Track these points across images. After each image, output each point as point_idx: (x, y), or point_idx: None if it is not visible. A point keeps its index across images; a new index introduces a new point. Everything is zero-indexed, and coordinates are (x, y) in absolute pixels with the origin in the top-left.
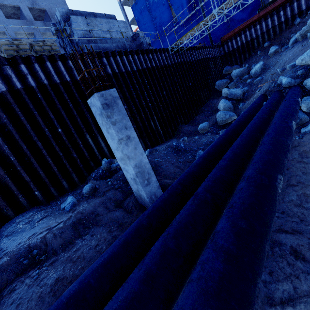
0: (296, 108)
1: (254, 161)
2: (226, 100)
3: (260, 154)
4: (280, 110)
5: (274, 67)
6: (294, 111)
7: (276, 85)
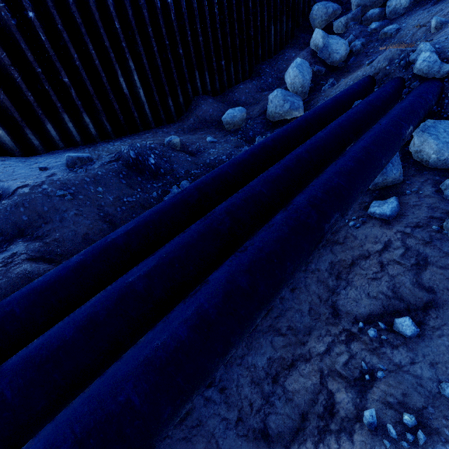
0: (378, 164)
1: (104, 379)
2: (307, 62)
3: (138, 358)
4: (344, 157)
5: (434, 7)
6: (366, 173)
7: (405, 63)
